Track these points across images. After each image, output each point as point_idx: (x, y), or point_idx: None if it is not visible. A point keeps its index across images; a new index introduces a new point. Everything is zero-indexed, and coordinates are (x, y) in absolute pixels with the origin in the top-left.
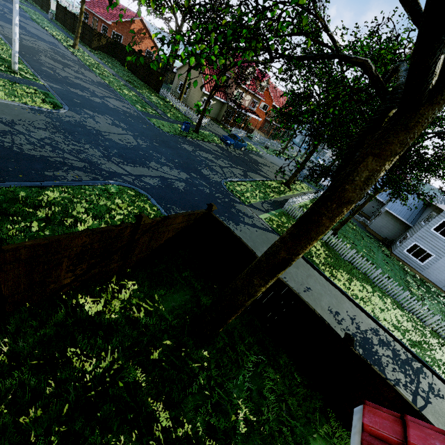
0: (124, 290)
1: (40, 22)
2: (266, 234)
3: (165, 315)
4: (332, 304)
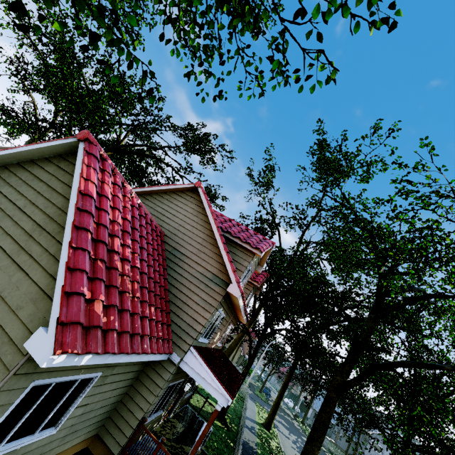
0: None
1: None
2: None
3: None
4: None
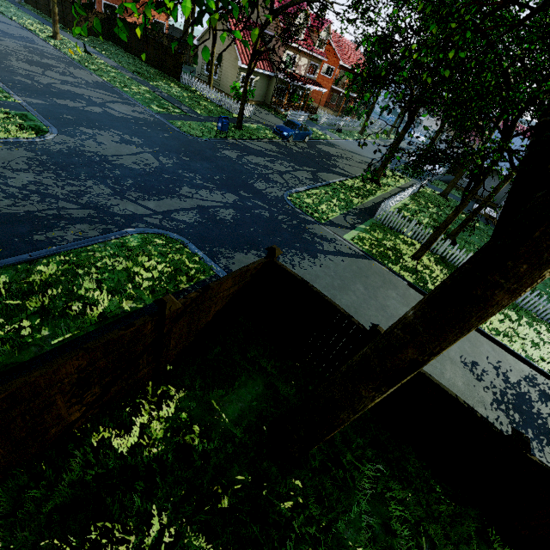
0: (167, 403)
1: (5, 11)
2: (357, 263)
3: (230, 429)
4: (464, 352)
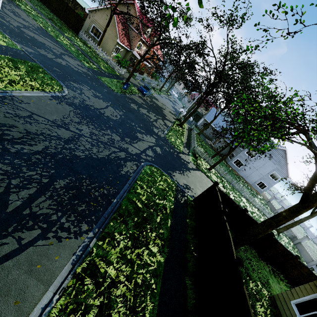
0: None
1: None
2: (199, 173)
3: None
4: None
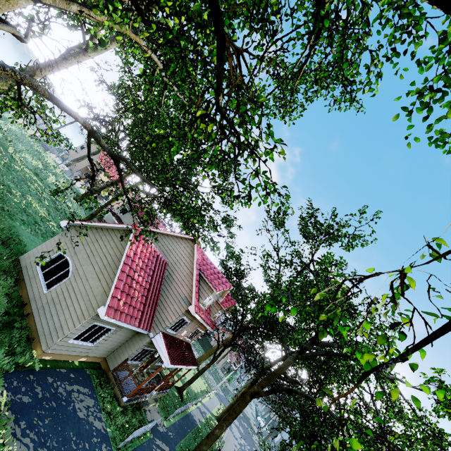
0: None
1: None
2: None
3: None
4: None
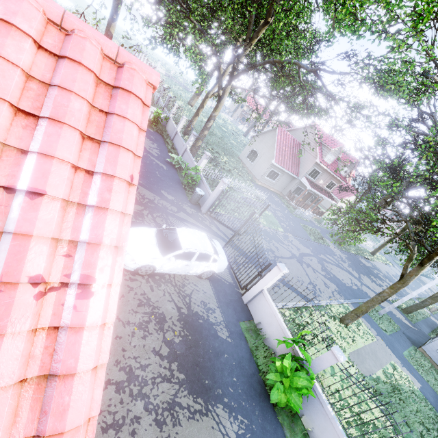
0: None
1: None
2: None
3: None
4: None
